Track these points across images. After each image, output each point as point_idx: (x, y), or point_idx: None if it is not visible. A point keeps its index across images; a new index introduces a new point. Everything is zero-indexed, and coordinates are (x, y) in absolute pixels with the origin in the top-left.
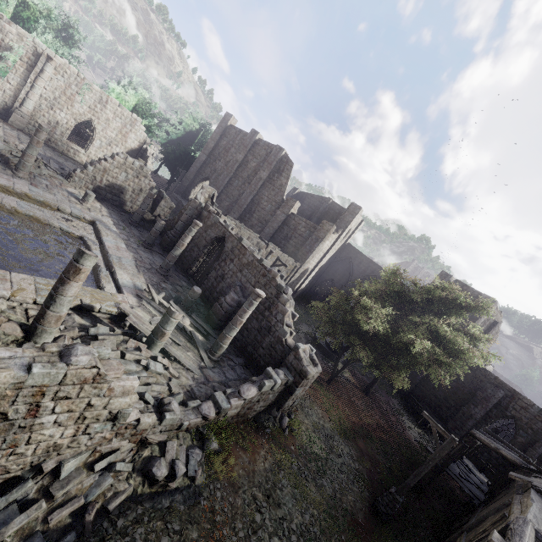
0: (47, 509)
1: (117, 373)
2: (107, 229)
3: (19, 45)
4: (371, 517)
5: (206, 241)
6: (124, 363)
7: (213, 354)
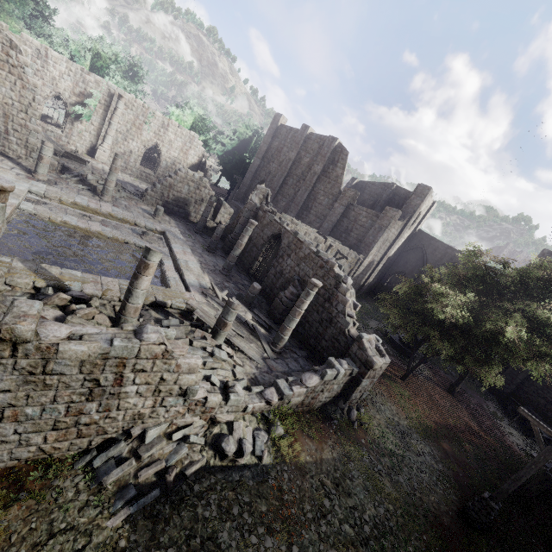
0: (137, 467)
1: (182, 351)
2: (175, 238)
3: (97, 90)
4: (460, 523)
5: (263, 240)
6: (192, 349)
7: (275, 346)
